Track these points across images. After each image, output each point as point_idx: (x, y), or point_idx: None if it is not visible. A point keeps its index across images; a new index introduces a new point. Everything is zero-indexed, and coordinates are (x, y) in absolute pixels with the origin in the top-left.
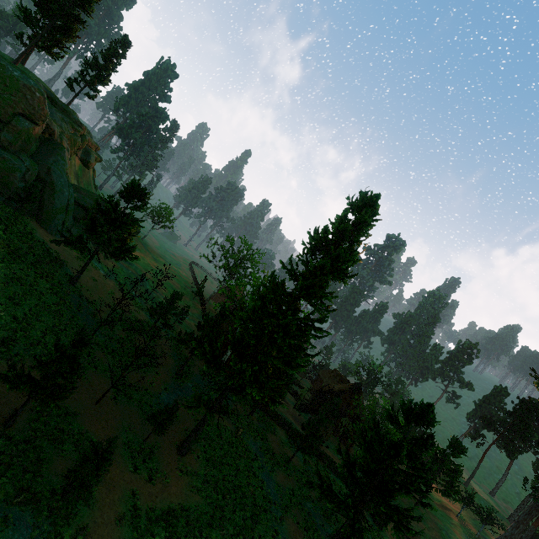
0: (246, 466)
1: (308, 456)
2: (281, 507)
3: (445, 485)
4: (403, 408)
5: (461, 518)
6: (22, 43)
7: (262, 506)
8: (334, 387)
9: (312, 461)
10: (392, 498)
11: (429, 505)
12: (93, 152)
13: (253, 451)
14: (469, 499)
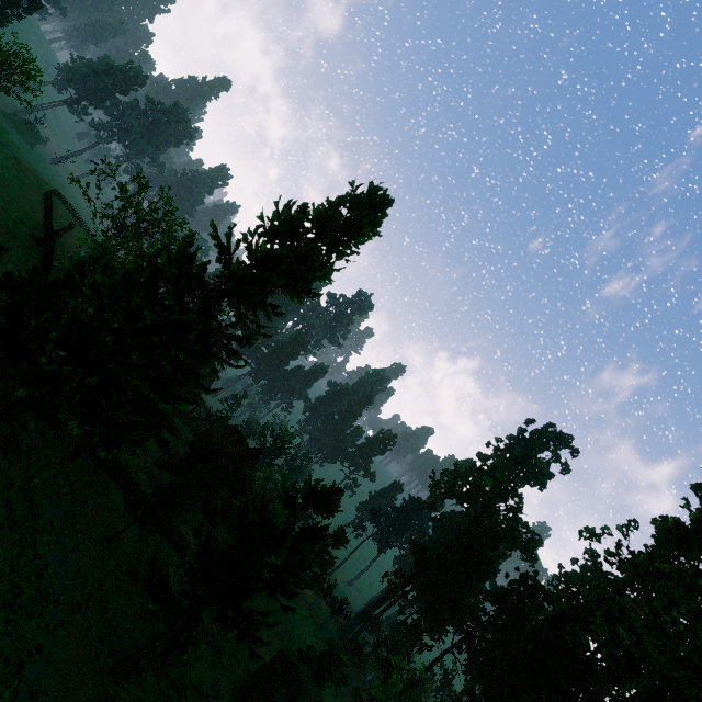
0: (20, 541)
1: (148, 534)
2: (68, 606)
3: (313, 577)
4: (308, 488)
5: (313, 609)
6: None
7: (27, 606)
8: (226, 448)
9: (153, 540)
10: (248, 598)
11: (291, 609)
12: None
13: (49, 517)
14: (328, 591)
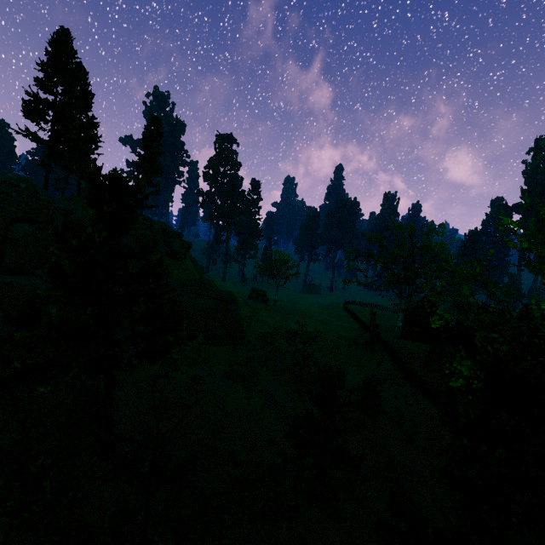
0: None
1: None
2: None
3: None
4: None
5: None
6: (42, 167)
7: None
8: None
9: None
10: None
11: None
12: (175, 241)
13: None
14: None
